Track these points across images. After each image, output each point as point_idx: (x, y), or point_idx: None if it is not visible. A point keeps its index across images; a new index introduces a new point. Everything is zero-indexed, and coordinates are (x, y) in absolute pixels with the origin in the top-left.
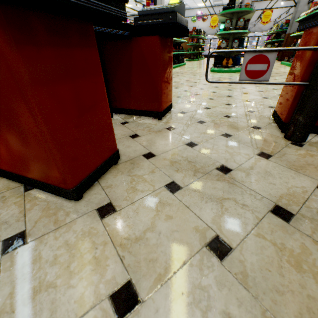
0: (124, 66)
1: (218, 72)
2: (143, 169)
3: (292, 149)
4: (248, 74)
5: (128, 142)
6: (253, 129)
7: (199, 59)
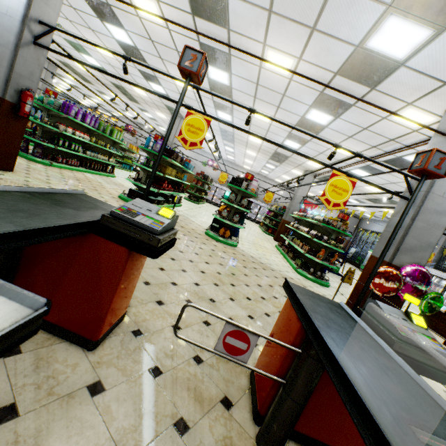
0: (62, 258)
1: (213, 239)
2: None
3: None
4: (226, 346)
5: None
6: (223, 409)
7: (200, 203)
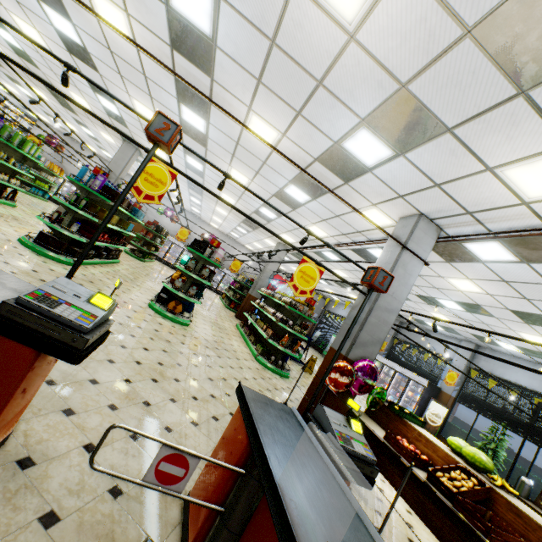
0: None
1: (159, 314)
2: None
3: None
4: (158, 474)
5: None
6: None
7: (147, 261)
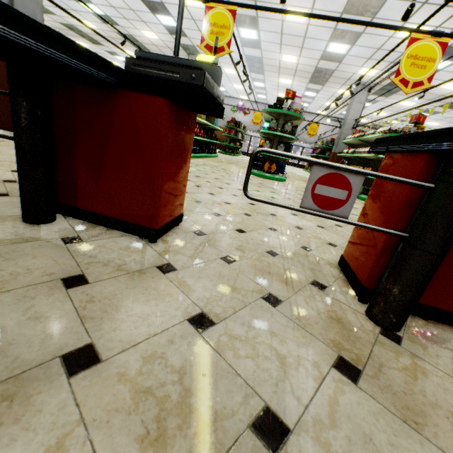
0: (95, 134)
1: (258, 176)
2: (30, 431)
3: (389, 351)
4: (316, 199)
5: (47, 300)
6: (315, 289)
7: (236, 155)
